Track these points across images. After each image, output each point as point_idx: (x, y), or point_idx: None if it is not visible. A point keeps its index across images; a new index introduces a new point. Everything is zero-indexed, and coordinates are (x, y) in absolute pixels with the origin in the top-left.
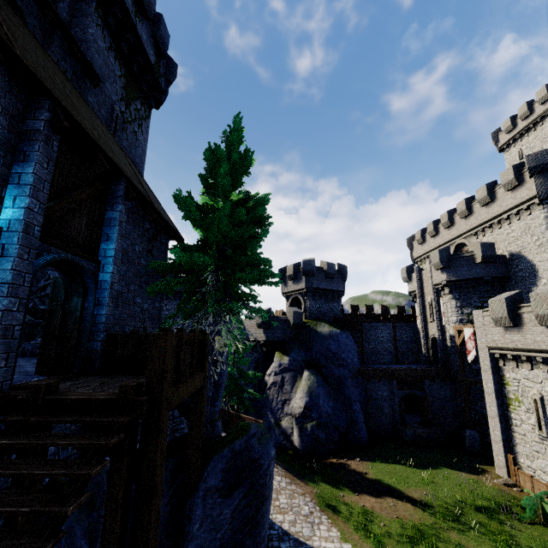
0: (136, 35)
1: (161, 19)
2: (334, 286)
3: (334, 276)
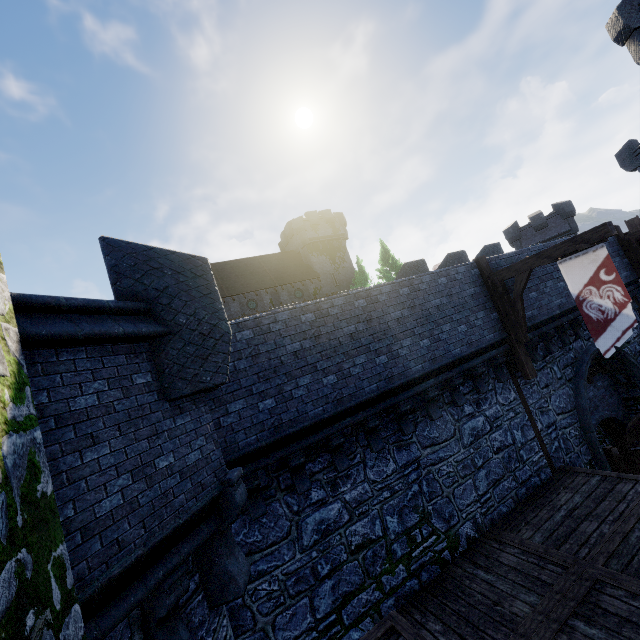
0: (320, 238)
1: (323, 213)
2: (552, 232)
3: (545, 224)
